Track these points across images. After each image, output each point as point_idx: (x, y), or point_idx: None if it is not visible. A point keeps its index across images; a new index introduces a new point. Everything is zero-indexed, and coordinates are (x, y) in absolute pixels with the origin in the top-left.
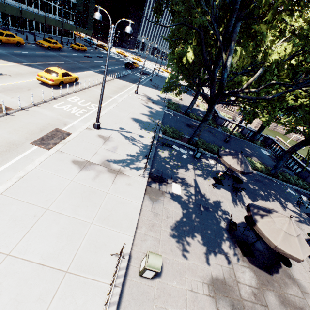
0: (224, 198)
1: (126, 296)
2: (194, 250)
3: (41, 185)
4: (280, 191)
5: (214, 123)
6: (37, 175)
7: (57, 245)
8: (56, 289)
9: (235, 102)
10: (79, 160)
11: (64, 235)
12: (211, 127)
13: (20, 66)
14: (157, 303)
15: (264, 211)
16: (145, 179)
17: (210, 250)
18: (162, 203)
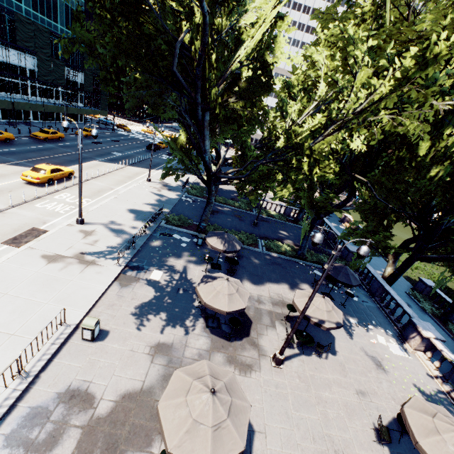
0: None
1: (64, 352)
2: (150, 323)
3: (4, 277)
4: (301, 272)
5: (247, 205)
6: (2, 268)
7: (9, 318)
8: (1, 344)
9: (230, 182)
10: (50, 254)
11: (17, 312)
12: (242, 211)
13: (5, 166)
14: (92, 357)
15: (211, 279)
16: (120, 268)
17: (169, 323)
18: (133, 288)
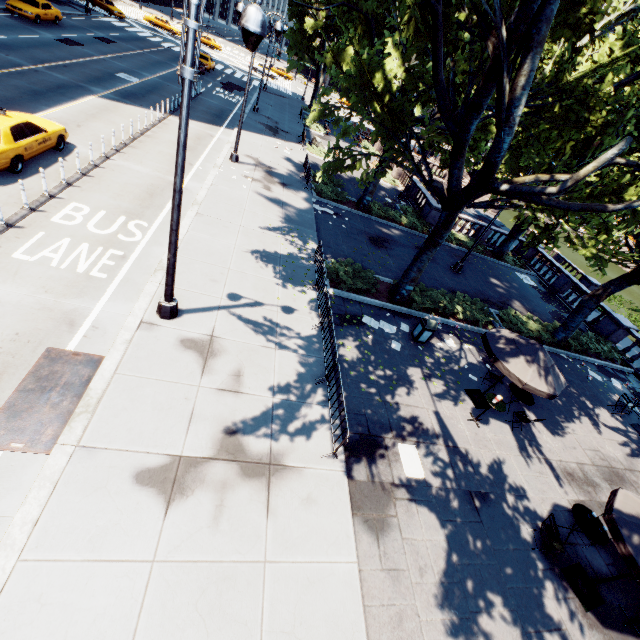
0: (503, 447)
1: None
2: None
3: (61, 633)
4: (579, 381)
5: (422, 222)
6: (34, 590)
7: None
8: None
9: (509, 205)
10: (153, 462)
11: None
12: (418, 234)
13: None
14: None
15: None
16: (340, 465)
17: (530, 633)
18: (398, 527)
